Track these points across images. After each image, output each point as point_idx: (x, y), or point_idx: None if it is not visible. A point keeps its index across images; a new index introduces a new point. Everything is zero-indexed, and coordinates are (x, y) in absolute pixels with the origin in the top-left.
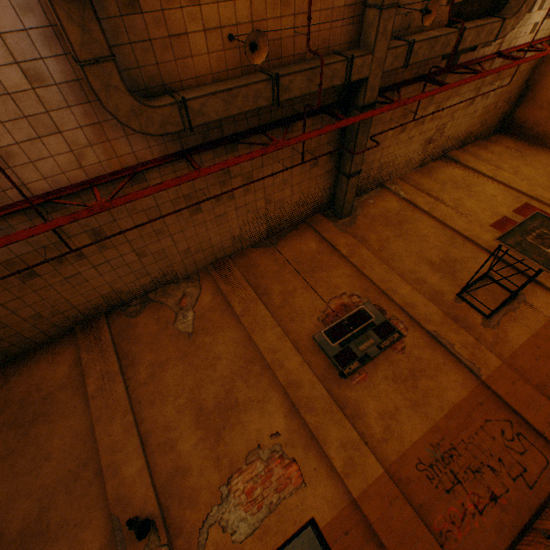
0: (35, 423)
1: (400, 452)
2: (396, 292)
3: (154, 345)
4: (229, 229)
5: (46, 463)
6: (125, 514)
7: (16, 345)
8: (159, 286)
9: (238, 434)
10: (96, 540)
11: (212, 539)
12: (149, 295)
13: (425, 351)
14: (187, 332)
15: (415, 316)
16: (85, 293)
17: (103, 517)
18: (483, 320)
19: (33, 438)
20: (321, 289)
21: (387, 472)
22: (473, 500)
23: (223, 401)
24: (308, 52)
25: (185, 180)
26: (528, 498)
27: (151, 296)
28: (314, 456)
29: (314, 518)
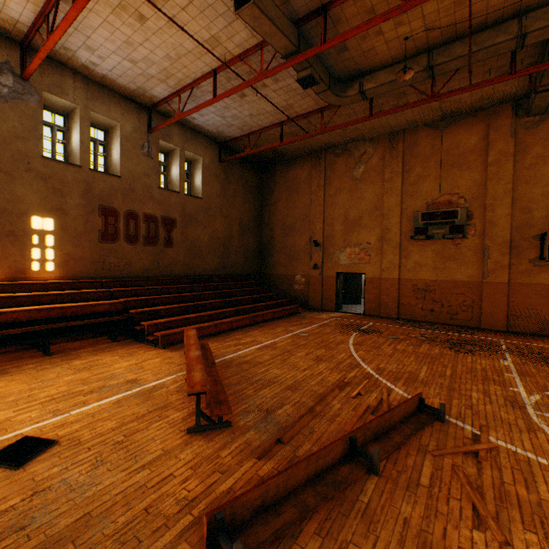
0: (294, 193)
1: (411, 278)
2: (493, 211)
3: (340, 179)
4: (404, 118)
5: (296, 210)
6: (313, 238)
7: (290, 155)
8: (353, 141)
9: (355, 235)
10: (305, 239)
11: (334, 259)
12: (347, 145)
13: (470, 252)
14: (356, 178)
15: (486, 232)
16: (317, 142)
17: (308, 235)
18: (534, 259)
19: (293, 199)
20: (445, 184)
21: (399, 279)
22: (423, 306)
23: (356, 220)
24: (490, 17)
25: (360, 122)
26: (445, 320)
27: (348, 147)
28: (377, 259)
29: (365, 274)
